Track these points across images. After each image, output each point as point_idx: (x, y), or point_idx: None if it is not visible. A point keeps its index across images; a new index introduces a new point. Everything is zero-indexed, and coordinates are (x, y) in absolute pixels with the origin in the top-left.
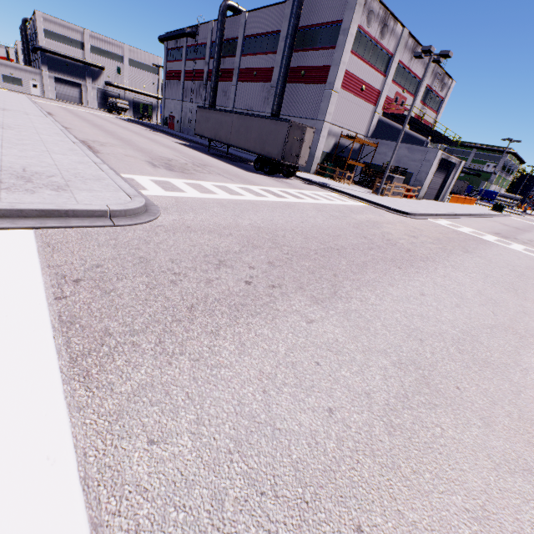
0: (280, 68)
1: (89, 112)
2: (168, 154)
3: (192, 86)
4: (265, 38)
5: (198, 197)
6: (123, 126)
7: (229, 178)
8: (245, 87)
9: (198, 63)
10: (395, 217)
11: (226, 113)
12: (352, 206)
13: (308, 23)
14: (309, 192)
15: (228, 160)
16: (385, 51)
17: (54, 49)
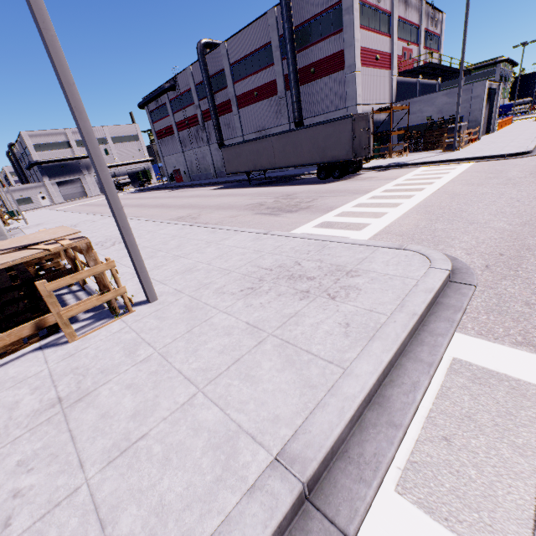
0: (289, 76)
1: (104, 199)
2: (244, 201)
3: (188, 134)
4: (255, 57)
5: (390, 223)
6: (151, 197)
7: (336, 195)
8: (249, 110)
9: (188, 111)
10: (527, 160)
11: (261, 140)
12: (473, 169)
13: (300, 22)
14: (410, 176)
15: (282, 183)
16: (384, 12)
17: (47, 158)
